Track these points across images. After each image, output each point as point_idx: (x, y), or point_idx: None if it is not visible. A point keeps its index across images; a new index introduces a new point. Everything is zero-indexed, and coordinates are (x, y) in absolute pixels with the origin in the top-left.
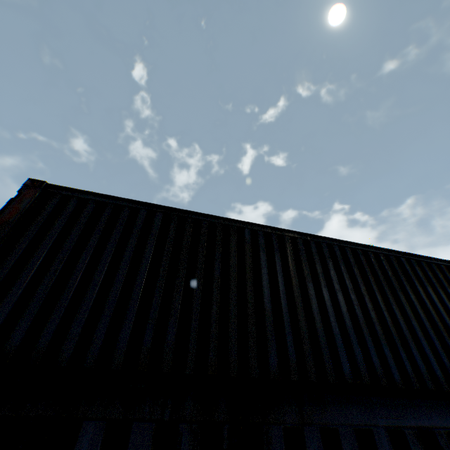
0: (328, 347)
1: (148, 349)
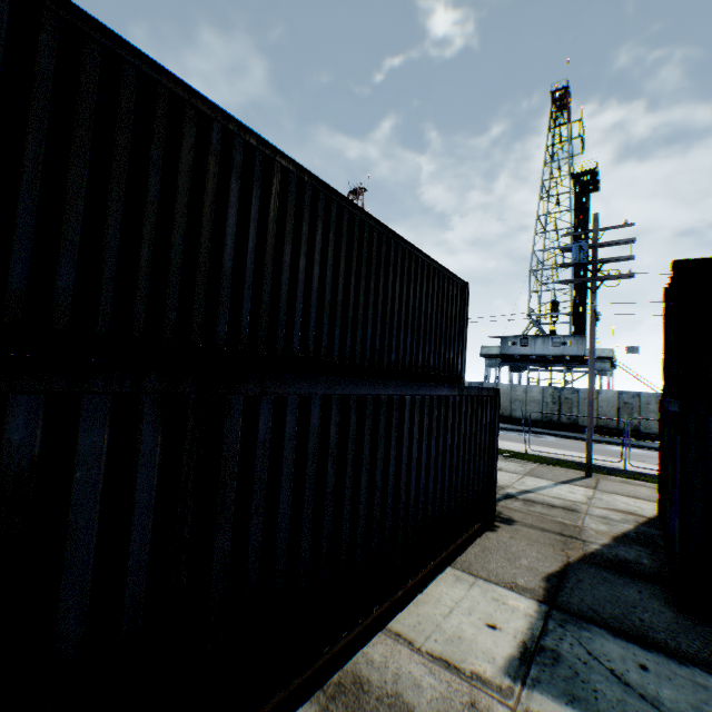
0: (285, 323)
1: (23, 294)
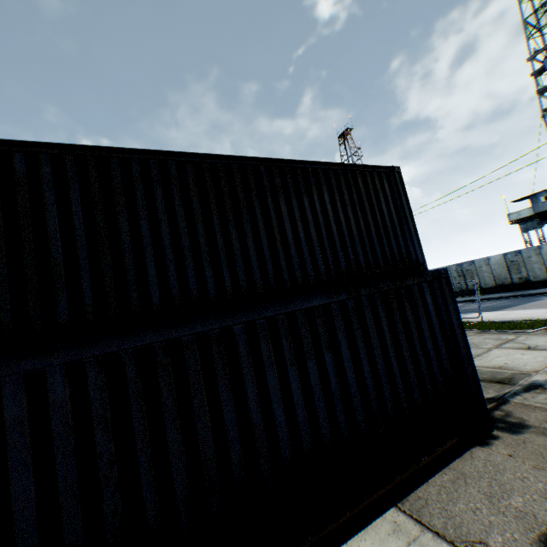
0: (138, 284)
1: None
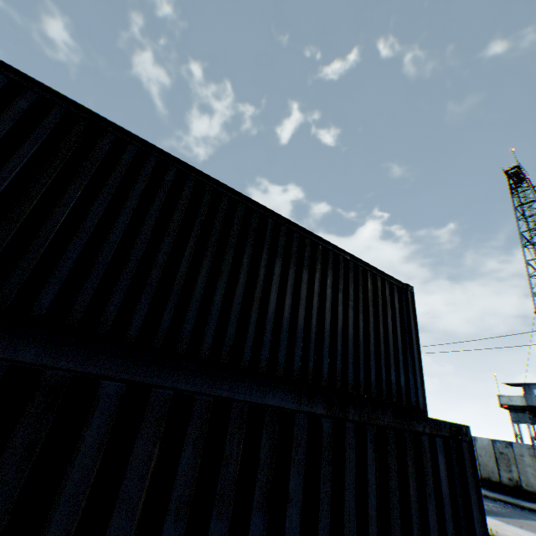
0: (35, 270)
1: None
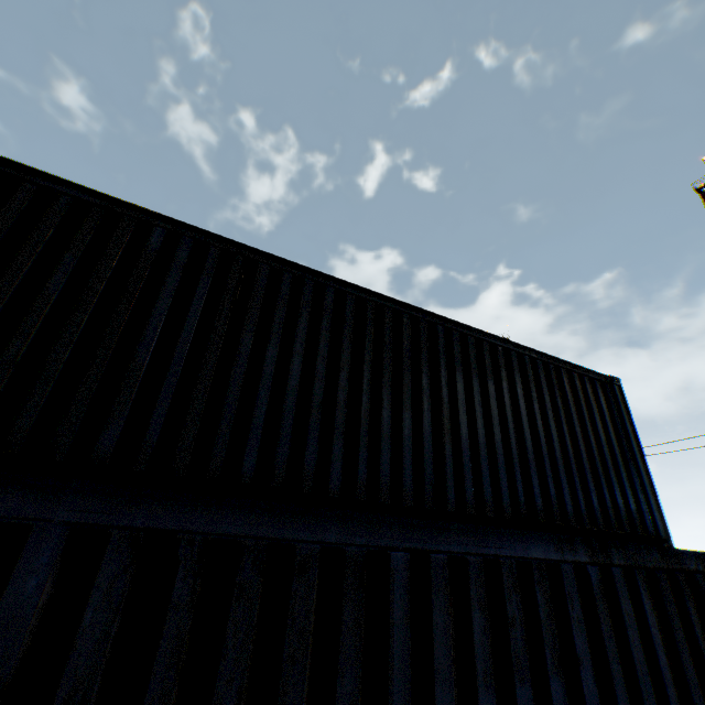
0: (232, 432)
1: None
